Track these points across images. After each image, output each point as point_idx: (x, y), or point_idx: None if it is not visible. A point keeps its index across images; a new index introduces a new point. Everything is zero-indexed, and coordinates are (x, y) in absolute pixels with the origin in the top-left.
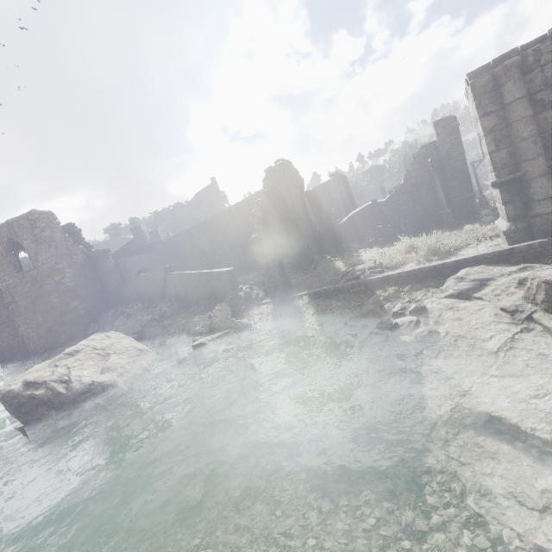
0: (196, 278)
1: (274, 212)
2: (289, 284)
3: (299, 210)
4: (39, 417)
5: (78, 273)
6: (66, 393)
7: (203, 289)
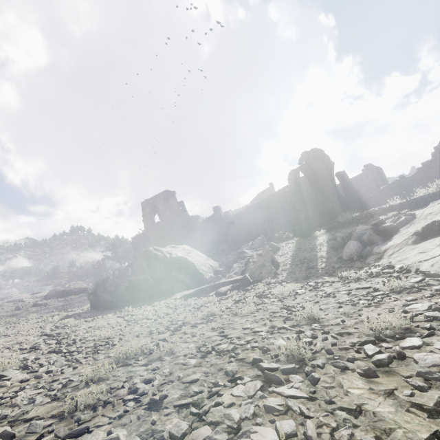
0: (247, 227)
1: (311, 192)
2: (312, 226)
3: (327, 182)
4: (155, 266)
5: (180, 227)
6: (169, 258)
7: (251, 234)
